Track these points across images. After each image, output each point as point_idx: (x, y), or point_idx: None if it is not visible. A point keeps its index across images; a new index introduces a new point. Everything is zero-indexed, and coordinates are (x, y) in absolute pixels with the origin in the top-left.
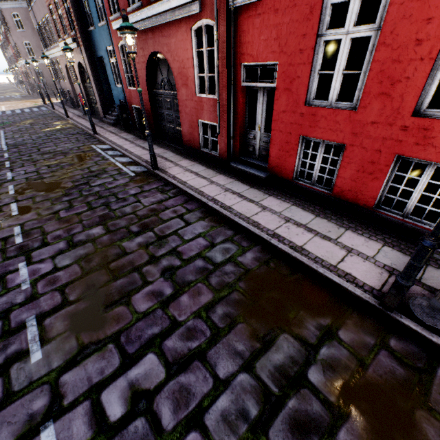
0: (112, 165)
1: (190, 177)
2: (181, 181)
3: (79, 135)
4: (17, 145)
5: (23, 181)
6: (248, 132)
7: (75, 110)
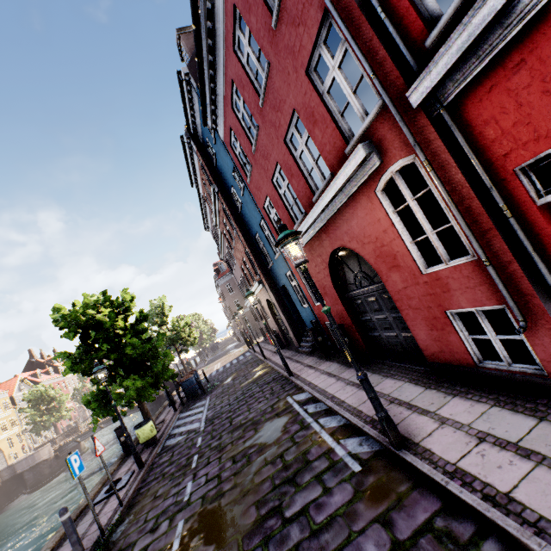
0: (316, 440)
1: (507, 467)
2: (490, 491)
3: (274, 381)
4: (214, 418)
5: (197, 507)
6: None
7: (272, 346)
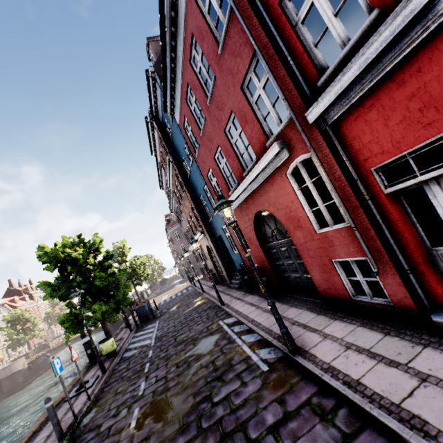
0: (238, 351)
1: (360, 364)
2: (348, 379)
3: (210, 309)
4: (162, 336)
5: (149, 398)
6: (438, 252)
7: (209, 282)
